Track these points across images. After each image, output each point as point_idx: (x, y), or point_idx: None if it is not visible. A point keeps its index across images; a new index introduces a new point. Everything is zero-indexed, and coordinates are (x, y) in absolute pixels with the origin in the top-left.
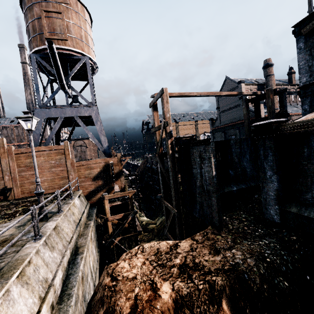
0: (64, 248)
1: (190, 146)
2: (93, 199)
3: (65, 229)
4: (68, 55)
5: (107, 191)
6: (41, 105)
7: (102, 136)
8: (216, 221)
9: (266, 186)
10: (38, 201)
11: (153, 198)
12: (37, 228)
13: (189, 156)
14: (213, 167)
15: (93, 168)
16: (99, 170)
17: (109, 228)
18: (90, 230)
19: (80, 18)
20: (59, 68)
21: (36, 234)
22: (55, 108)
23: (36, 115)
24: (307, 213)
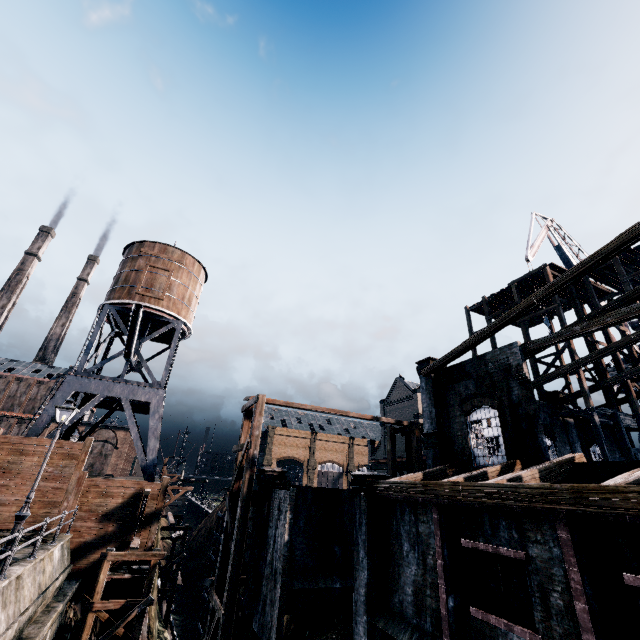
0: (12, 618)
1: (273, 488)
2: (82, 561)
3: (25, 588)
4: (157, 314)
5: (116, 548)
6: (81, 371)
7: (153, 439)
8: (274, 633)
9: (358, 576)
10: (13, 529)
11: (206, 599)
12: (8, 563)
13: (269, 504)
14: (287, 527)
15: (113, 494)
16: (121, 500)
17: (85, 630)
18: (53, 616)
19: (192, 278)
20: (135, 333)
21: (3, 570)
22: (100, 379)
23: (65, 385)
24: (392, 629)
